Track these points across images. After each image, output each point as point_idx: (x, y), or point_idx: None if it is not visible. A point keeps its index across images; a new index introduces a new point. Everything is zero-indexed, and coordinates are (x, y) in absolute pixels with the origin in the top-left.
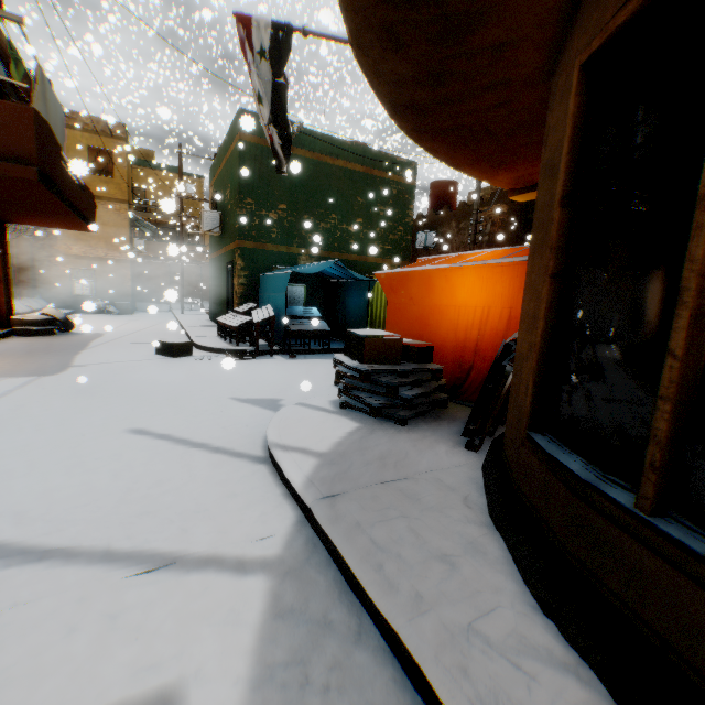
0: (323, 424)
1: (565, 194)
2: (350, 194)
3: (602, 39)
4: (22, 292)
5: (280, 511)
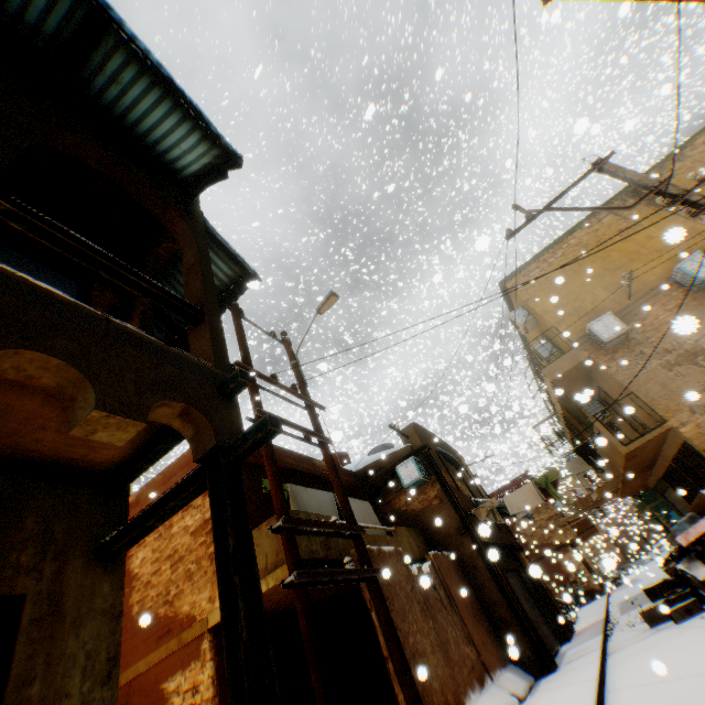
0: None
1: None
2: None
3: None
4: None
5: None
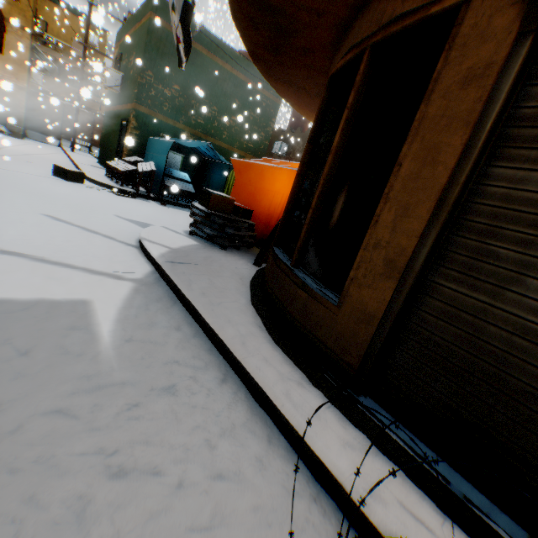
0: (176, 238)
1: (311, 137)
2: (231, 96)
3: (335, 70)
4: None
5: (143, 266)
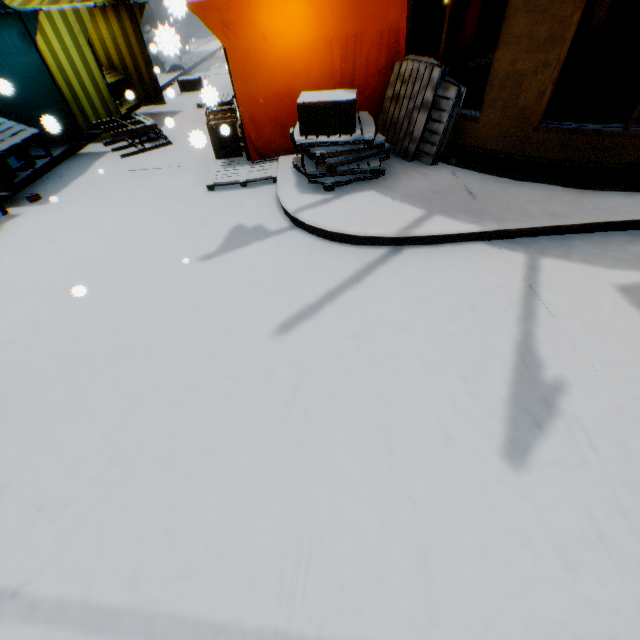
0: (367, 205)
1: None
2: None
3: None
4: None
5: (476, 249)
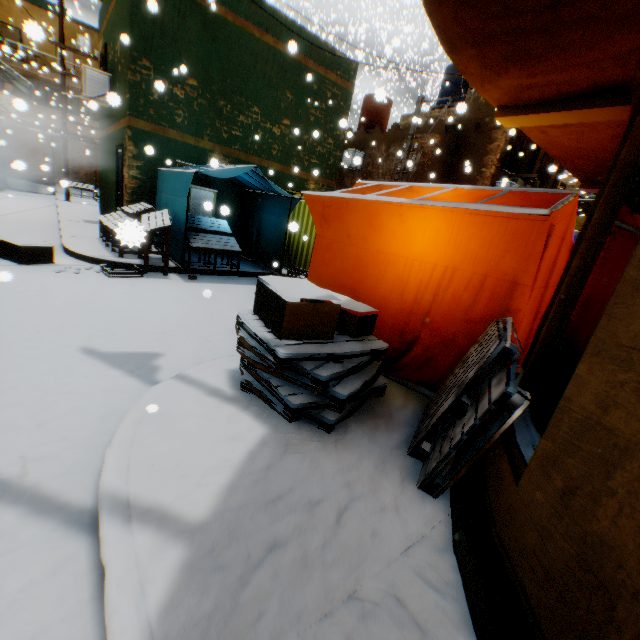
0: (210, 431)
1: None
2: (279, 86)
3: None
4: None
5: None
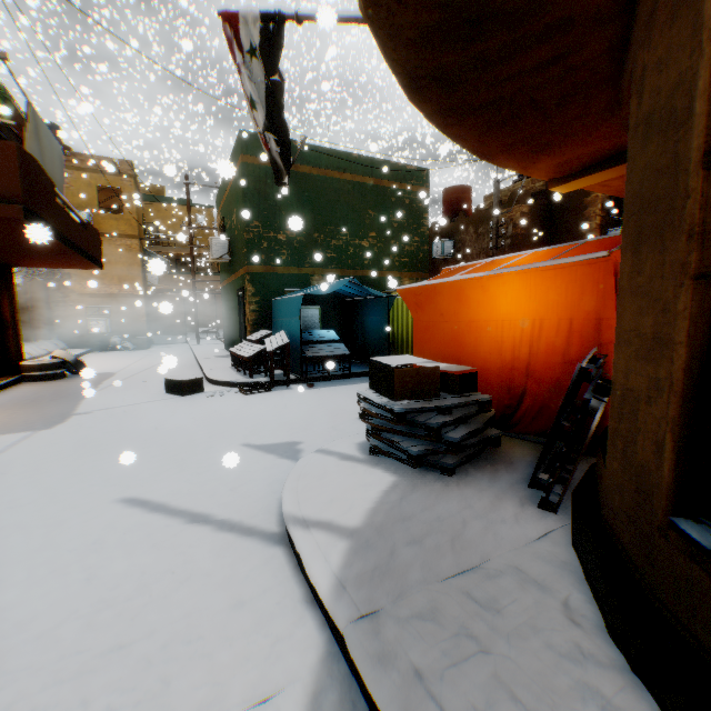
0: (351, 480)
1: (709, 148)
2: (361, 208)
3: None
4: (37, 335)
5: (301, 632)
